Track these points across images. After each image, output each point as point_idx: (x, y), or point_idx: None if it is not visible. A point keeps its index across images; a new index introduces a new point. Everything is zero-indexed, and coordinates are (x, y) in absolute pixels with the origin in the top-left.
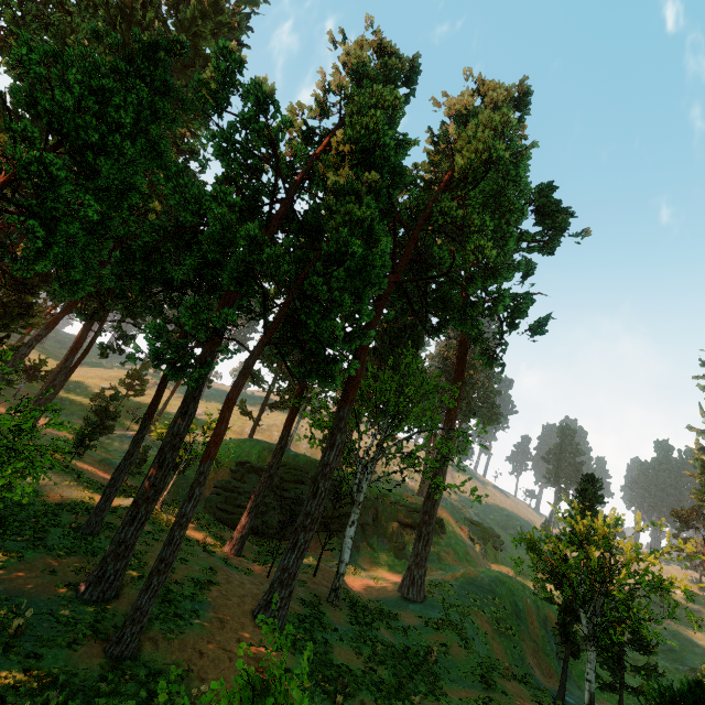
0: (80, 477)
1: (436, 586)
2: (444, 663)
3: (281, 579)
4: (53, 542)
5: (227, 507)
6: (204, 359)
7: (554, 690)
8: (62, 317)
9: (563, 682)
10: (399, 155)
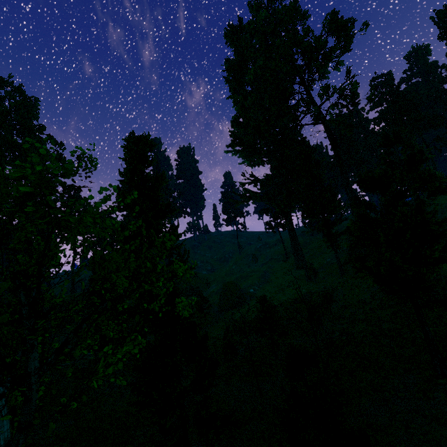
0: None
1: None
2: None
3: None
4: None
5: None
6: None
7: None
8: None
9: None
10: None
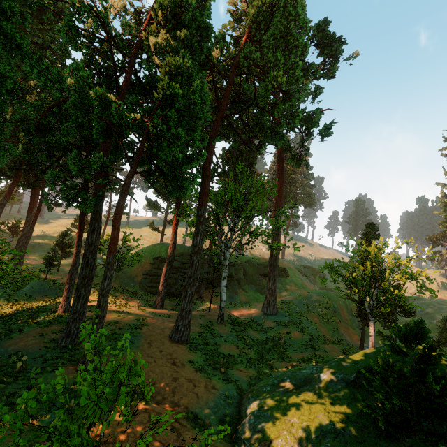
0: (55, 283)
1: (284, 304)
2: (289, 342)
3: (181, 316)
4: (41, 320)
5: (152, 284)
6: (97, 193)
7: (358, 345)
8: (13, 189)
9: (362, 340)
10: (204, 15)
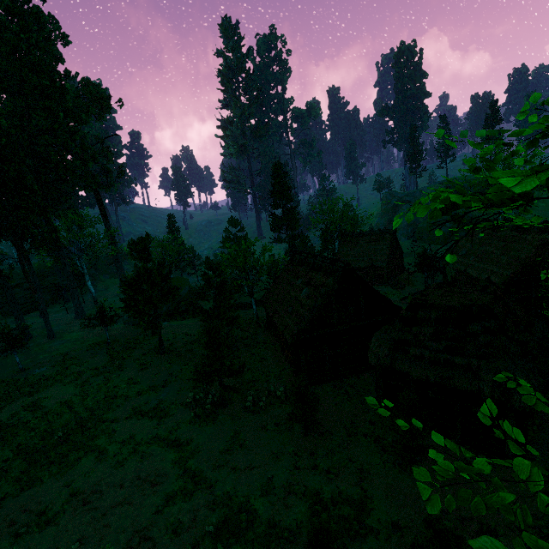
0: None
1: None
2: None
3: (77, 307)
4: None
5: None
6: None
7: None
8: None
9: None
10: (2, 128)
